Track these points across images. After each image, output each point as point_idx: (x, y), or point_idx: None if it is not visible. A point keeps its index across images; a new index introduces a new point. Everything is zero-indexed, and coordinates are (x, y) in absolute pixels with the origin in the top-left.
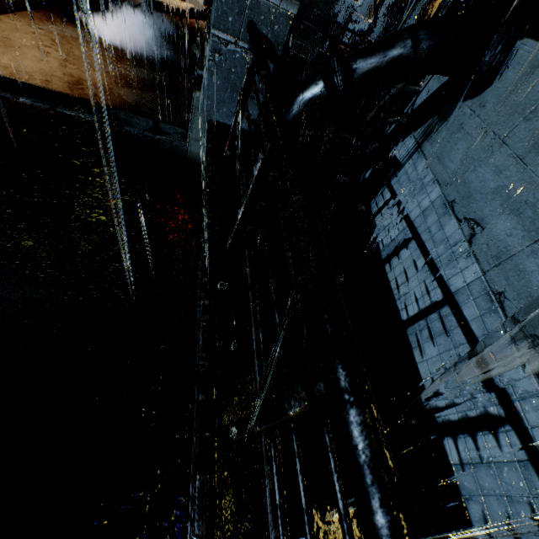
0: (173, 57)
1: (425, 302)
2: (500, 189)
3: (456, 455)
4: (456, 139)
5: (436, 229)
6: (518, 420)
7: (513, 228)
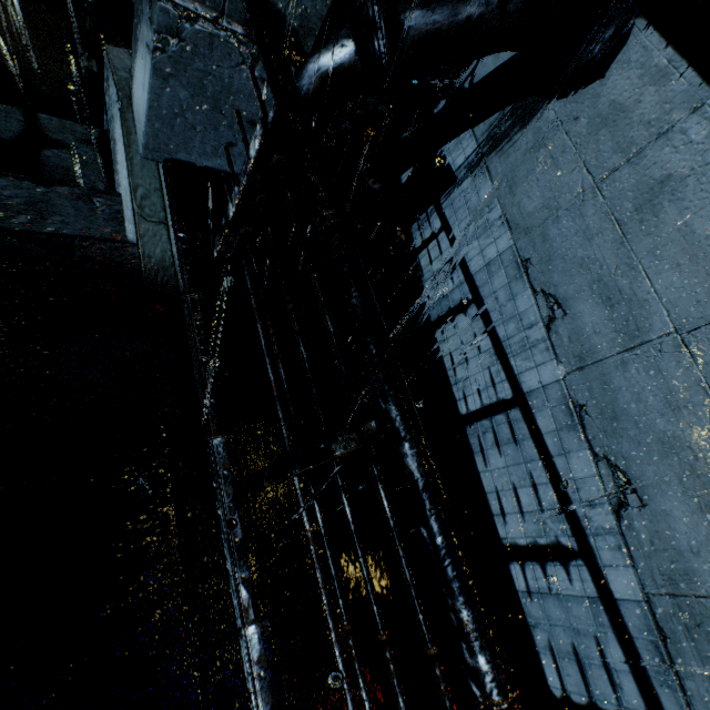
0: None
1: (490, 397)
2: (590, 262)
3: (524, 582)
4: (535, 161)
5: (505, 298)
6: (591, 556)
7: (602, 324)
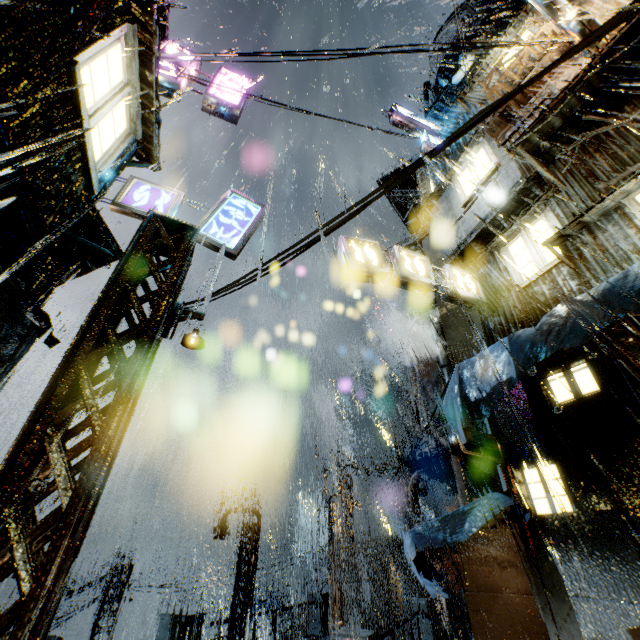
0: None
1: None
2: None
3: None
4: None
5: None
6: None
7: None
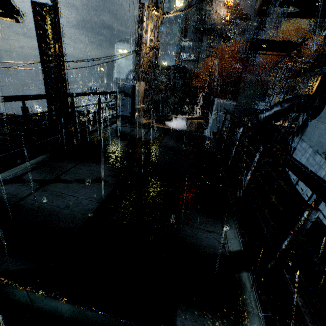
0: (191, 129)
1: None
2: None
3: None
4: (314, 131)
5: (312, 161)
6: None
7: None
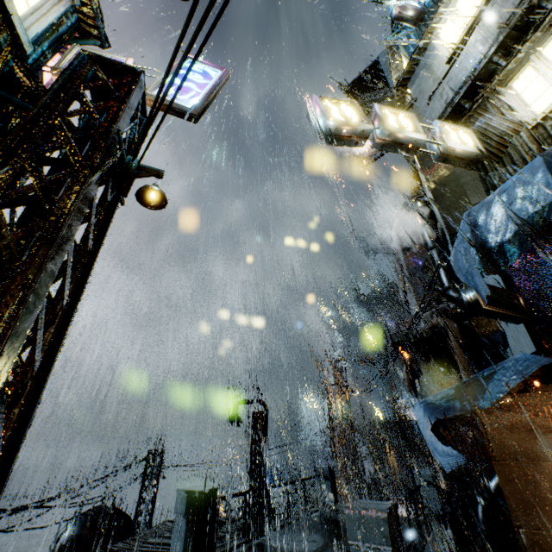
0: None
1: None
2: None
3: None
4: None
5: None
6: None
7: None
